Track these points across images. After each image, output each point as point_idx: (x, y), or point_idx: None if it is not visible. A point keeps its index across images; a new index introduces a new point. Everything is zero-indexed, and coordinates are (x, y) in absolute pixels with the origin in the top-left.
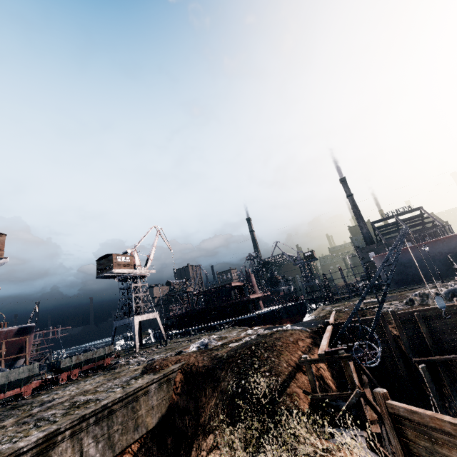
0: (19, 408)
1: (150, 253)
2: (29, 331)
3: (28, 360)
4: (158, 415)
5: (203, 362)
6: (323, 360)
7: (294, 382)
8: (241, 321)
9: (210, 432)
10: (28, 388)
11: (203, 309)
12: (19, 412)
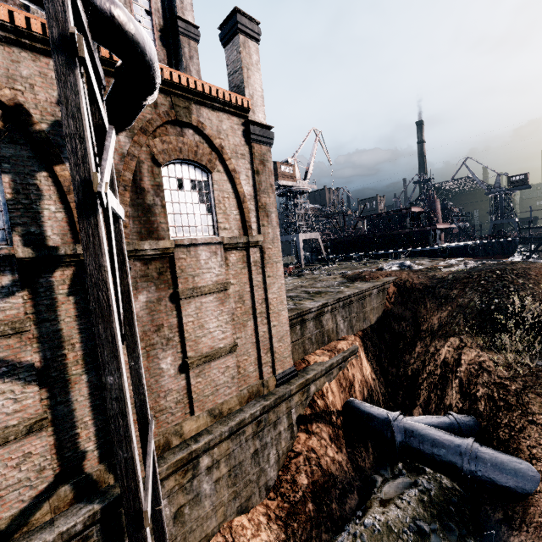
0: None
1: (309, 164)
2: None
3: None
4: (377, 316)
5: (418, 280)
6: None
7: None
8: (418, 253)
9: (447, 336)
10: None
11: (366, 236)
12: None
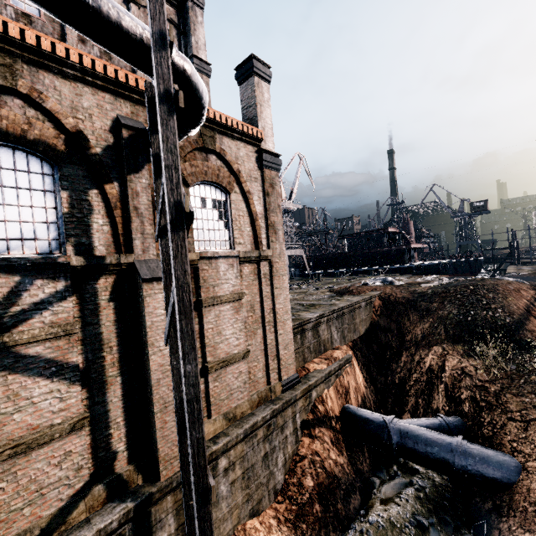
0: None
1: (293, 185)
2: None
3: None
4: (365, 327)
5: (401, 294)
6: None
7: (529, 322)
8: (395, 270)
9: (430, 345)
10: None
11: (347, 253)
12: None
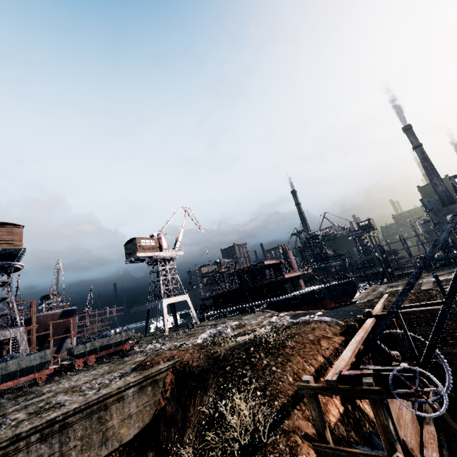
0: (18, 399)
1: (178, 234)
2: (72, 314)
3: (73, 340)
4: (139, 425)
5: (198, 361)
6: (333, 390)
7: (299, 409)
8: (276, 303)
9: None
10: (42, 374)
11: (237, 290)
12: (10, 405)
